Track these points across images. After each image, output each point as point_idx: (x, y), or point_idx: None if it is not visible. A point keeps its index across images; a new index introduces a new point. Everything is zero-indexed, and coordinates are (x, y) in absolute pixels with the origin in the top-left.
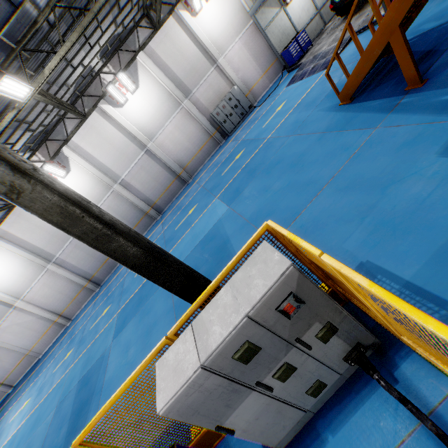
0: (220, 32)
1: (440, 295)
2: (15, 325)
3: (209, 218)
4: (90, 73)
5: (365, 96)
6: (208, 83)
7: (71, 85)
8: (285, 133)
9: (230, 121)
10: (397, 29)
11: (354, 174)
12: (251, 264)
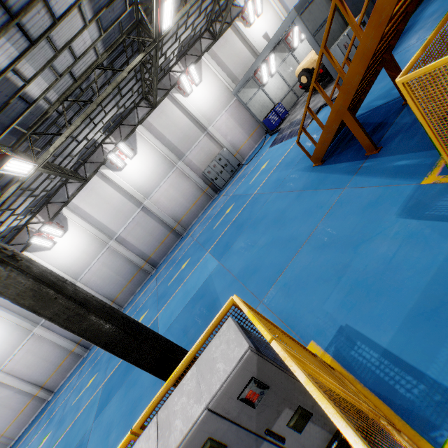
0: (209, 107)
1: (417, 366)
2: None
3: (200, 274)
4: (93, 145)
5: (333, 159)
6: (200, 147)
7: (75, 155)
8: (268, 190)
9: (221, 178)
10: (347, 111)
11: (329, 232)
12: (216, 343)
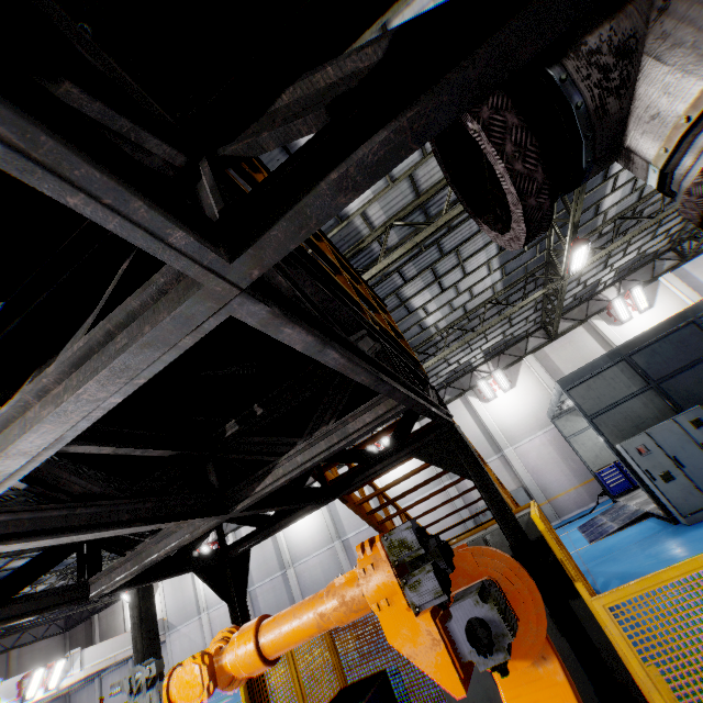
0: (516, 421)
1: None
2: (188, 636)
3: None
4: None
5: None
6: None
7: None
8: None
9: None
10: None
11: None
12: None
